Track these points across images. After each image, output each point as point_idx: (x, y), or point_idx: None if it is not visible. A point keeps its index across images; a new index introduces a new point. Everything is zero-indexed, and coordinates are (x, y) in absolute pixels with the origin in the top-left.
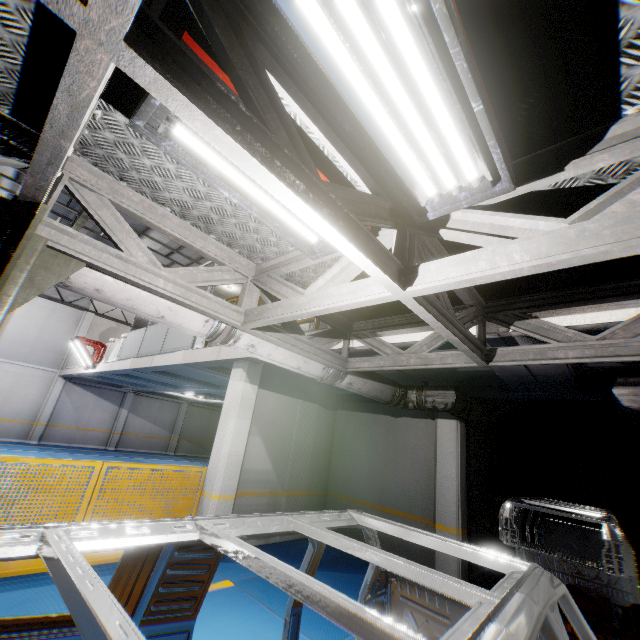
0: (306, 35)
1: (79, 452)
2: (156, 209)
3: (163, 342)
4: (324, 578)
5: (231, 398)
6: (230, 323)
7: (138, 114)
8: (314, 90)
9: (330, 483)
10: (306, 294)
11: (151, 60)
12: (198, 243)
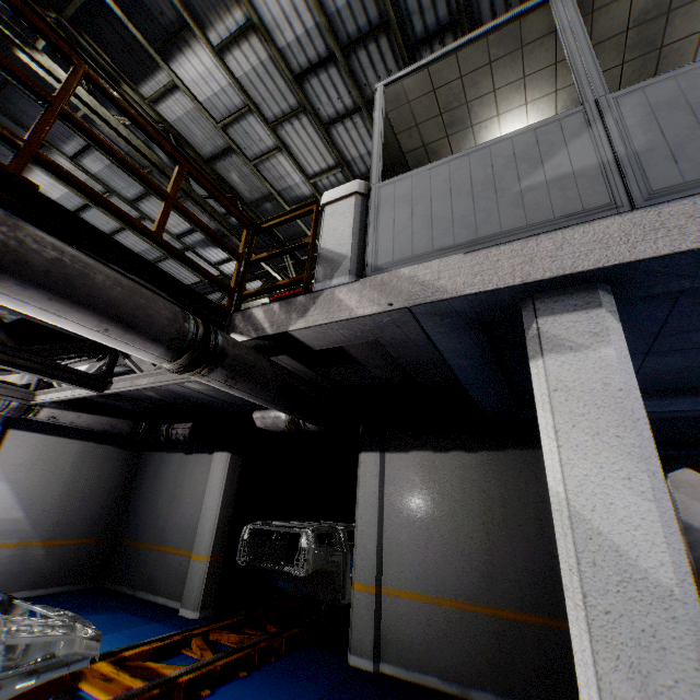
0: None
1: None
2: None
3: None
4: None
5: None
6: None
7: None
8: None
9: (122, 529)
10: None
11: None
12: None
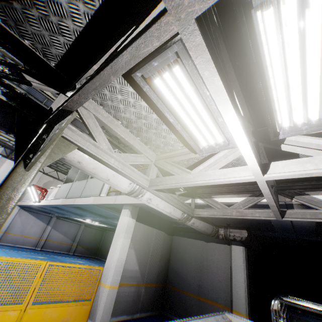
0: (260, 35)
1: (20, 250)
2: (114, 121)
3: (82, 191)
4: None
5: (121, 226)
6: (142, 185)
7: (140, 69)
8: (251, 64)
9: (168, 279)
10: (192, 173)
11: (201, 33)
12: (131, 141)
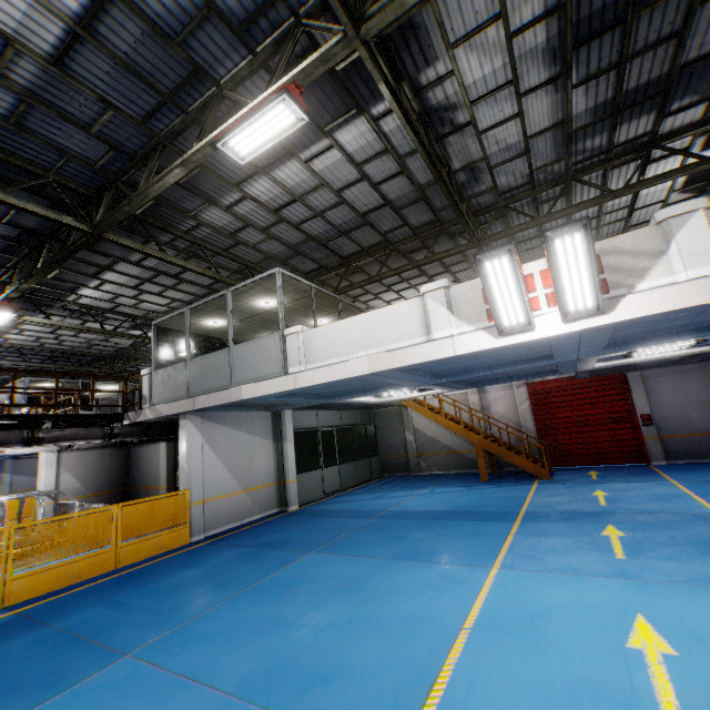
0: None
1: None
2: None
3: None
4: None
5: (42, 461)
6: None
7: None
8: None
9: (130, 483)
10: None
11: None
12: None
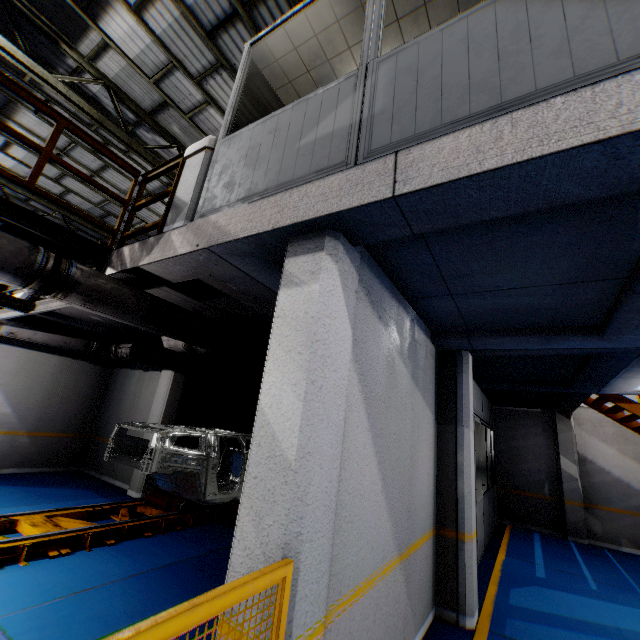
0: None
1: None
2: None
3: None
4: (15, 490)
5: None
6: None
7: None
8: None
9: (95, 428)
10: None
11: None
12: None
